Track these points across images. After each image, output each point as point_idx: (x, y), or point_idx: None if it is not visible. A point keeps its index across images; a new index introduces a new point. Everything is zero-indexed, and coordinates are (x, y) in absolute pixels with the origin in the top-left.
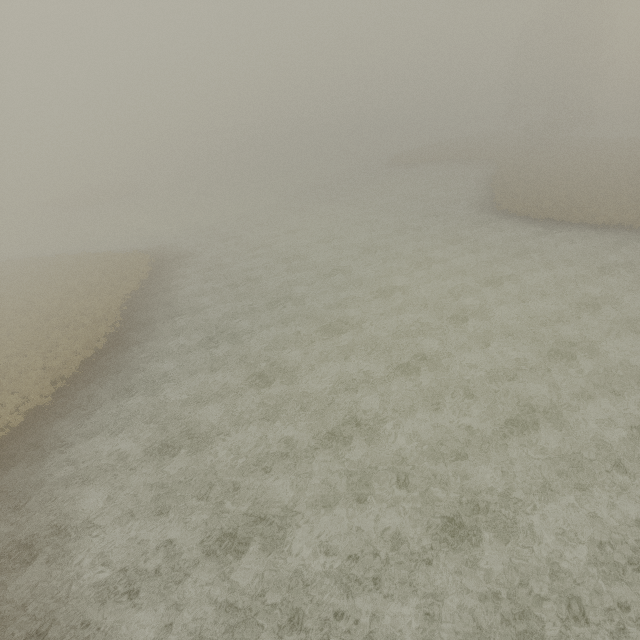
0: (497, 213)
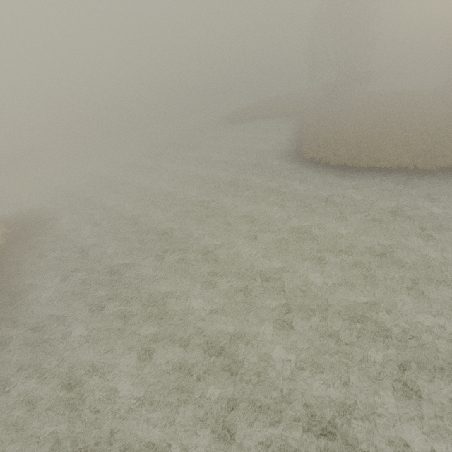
0: (305, 161)
